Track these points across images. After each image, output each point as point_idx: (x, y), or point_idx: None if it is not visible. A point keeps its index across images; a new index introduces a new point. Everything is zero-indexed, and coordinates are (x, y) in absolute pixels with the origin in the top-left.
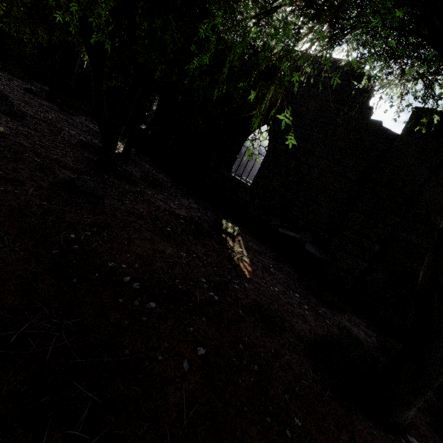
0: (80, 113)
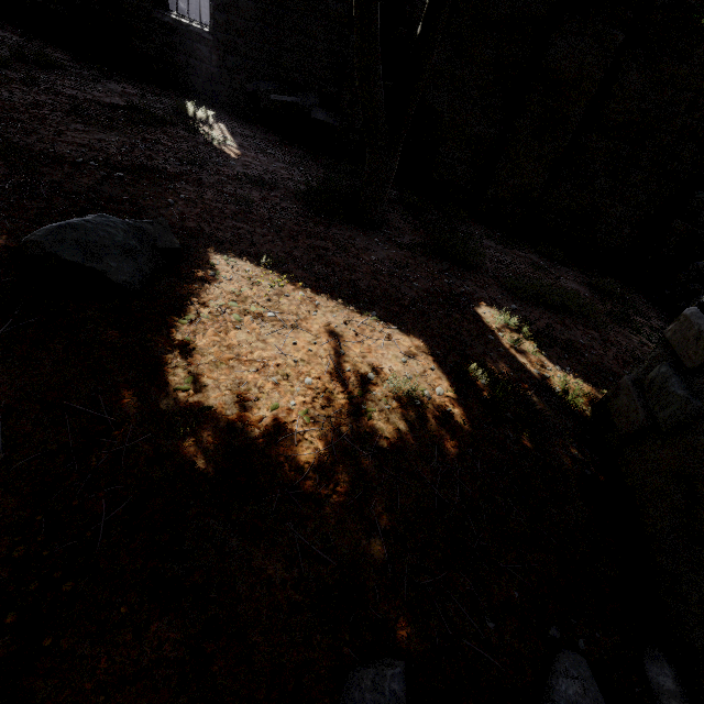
0: None
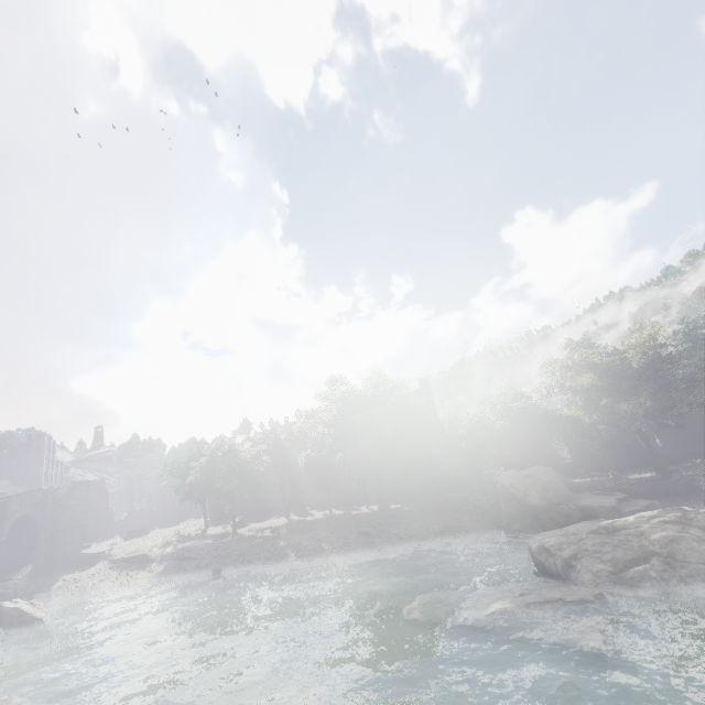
0: None
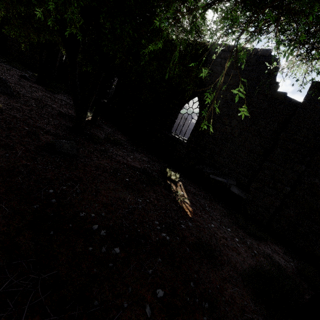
0: (60, 91)
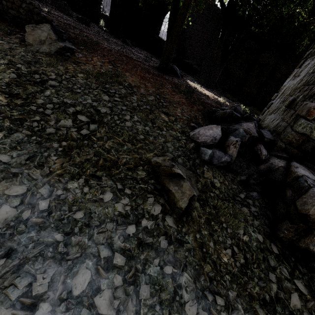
0: None
